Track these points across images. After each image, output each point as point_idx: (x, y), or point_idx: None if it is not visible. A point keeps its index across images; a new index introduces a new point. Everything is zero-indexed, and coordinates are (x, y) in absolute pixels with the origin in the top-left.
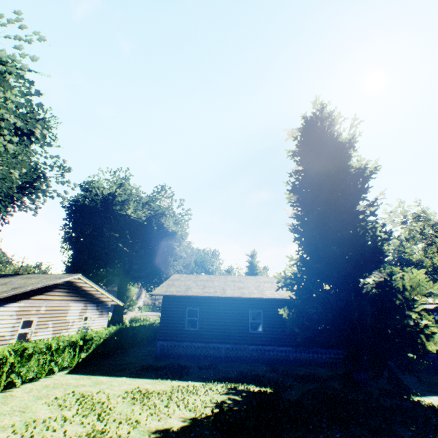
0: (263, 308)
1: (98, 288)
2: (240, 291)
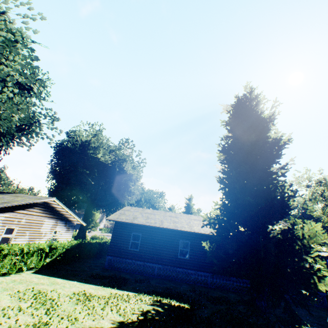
0: (190, 239)
1: (67, 210)
2: (174, 224)
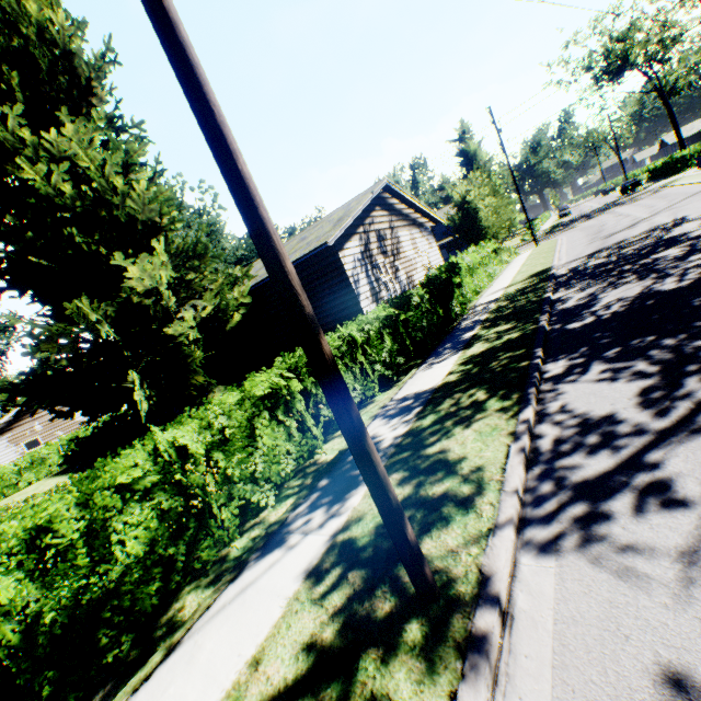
0: None
1: None
2: None
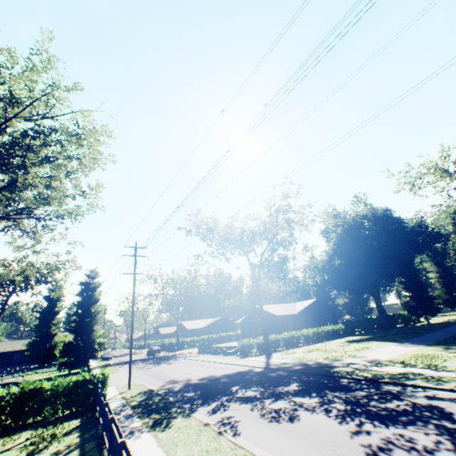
0: (22, 352)
1: None
2: (13, 348)
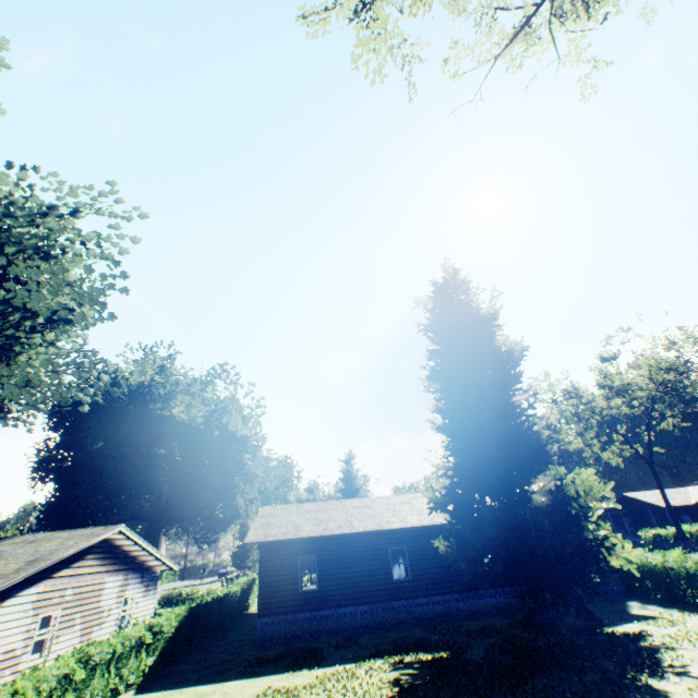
0: (407, 542)
1: (145, 545)
2: (373, 521)
